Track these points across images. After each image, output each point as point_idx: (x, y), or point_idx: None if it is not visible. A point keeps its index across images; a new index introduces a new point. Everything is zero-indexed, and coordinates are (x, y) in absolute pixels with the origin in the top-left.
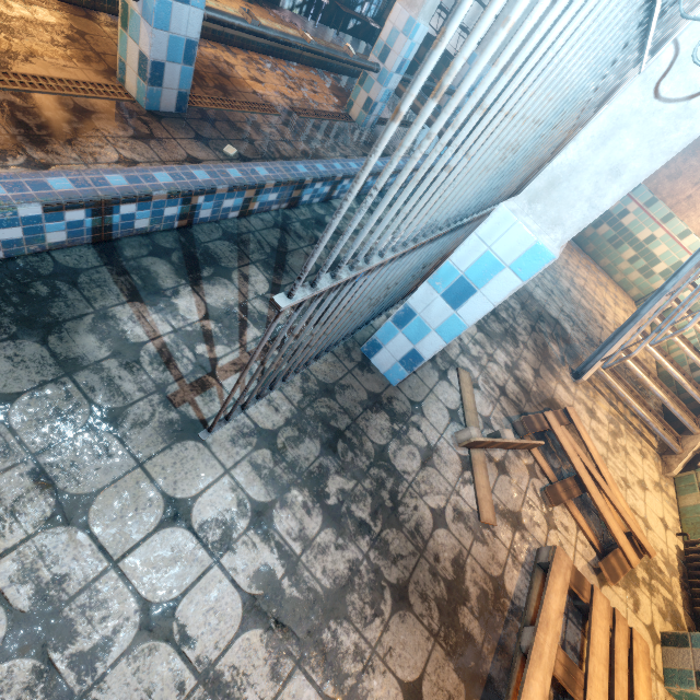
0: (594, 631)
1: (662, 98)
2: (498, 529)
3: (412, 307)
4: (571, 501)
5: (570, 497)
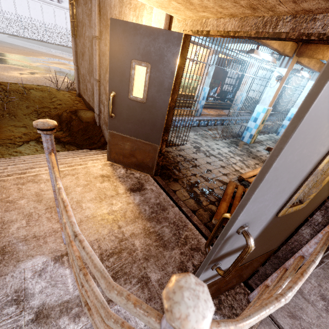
0: None
1: (271, 87)
2: None
3: (248, 126)
4: None
5: None
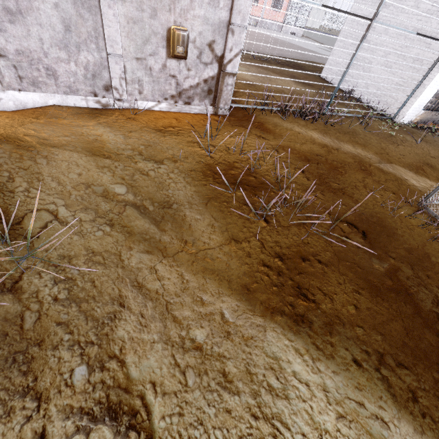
0: None
1: None
2: None
3: None
4: None
5: None
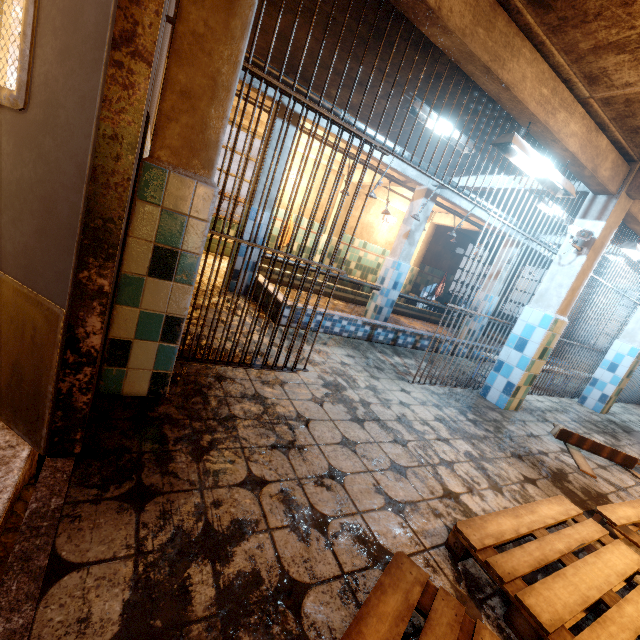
0: None
1: (562, 265)
2: (599, 481)
3: (501, 359)
4: None
5: None
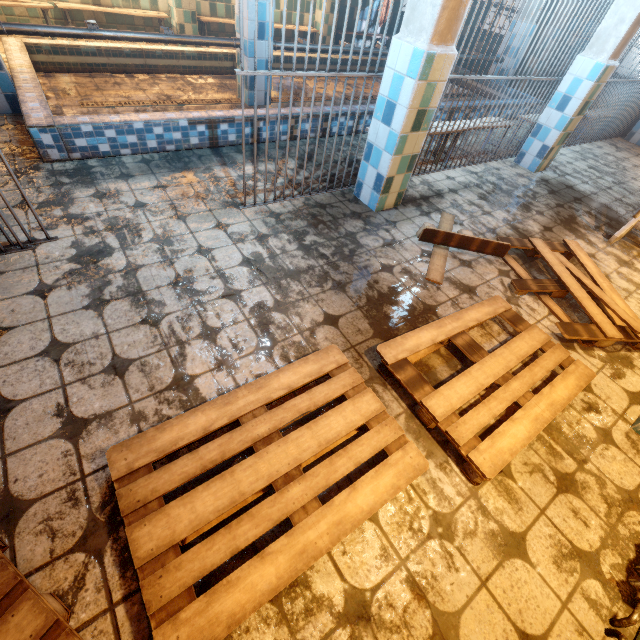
0: (516, 341)
1: None
2: (444, 288)
3: (370, 142)
4: (548, 297)
5: (542, 289)
